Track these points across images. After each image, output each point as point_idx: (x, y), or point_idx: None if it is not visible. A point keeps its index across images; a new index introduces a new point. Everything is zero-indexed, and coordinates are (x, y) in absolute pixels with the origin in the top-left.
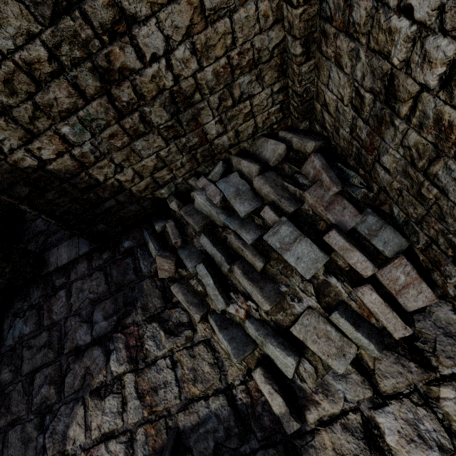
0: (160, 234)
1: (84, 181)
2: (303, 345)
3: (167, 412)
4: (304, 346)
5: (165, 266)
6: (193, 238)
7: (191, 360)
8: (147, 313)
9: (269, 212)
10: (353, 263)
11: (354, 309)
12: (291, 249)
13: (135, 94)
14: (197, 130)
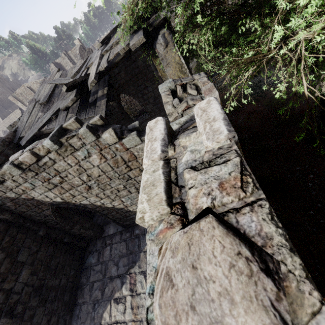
0: None
1: (125, 210)
2: None
3: (141, 319)
4: None
5: None
6: None
7: None
8: (140, 269)
9: None
10: None
11: None
12: None
13: None
14: None
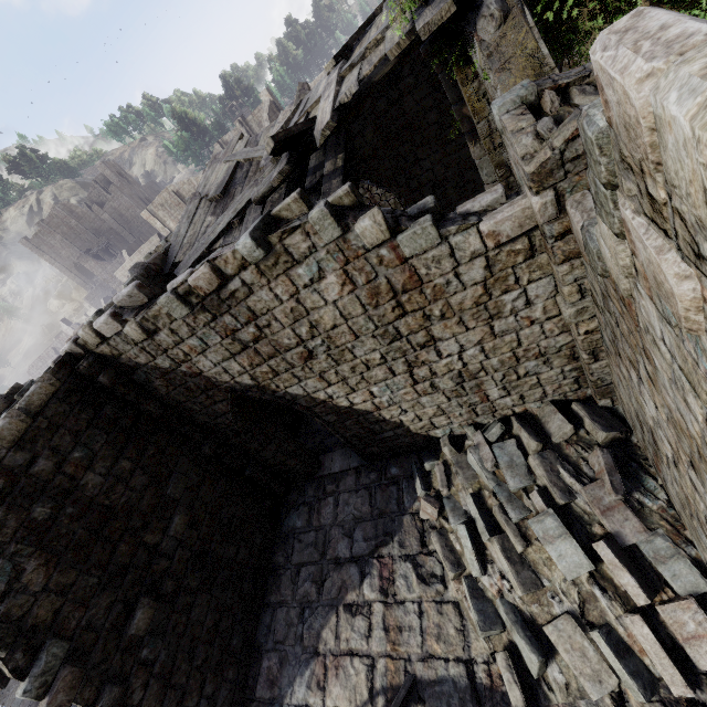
0: (427, 472)
1: (375, 417)
2: (556, 651)
3: (408, 655)
4: (557, 652)
5: (428, 510)
6: (459, 491)
7: (438, 616)
8: (403, 550)
9: (537, 498)
10: (623, 583)
11: (623, 637)
12: (554, 544)
13: (430, 372)
14: (479, 393)
